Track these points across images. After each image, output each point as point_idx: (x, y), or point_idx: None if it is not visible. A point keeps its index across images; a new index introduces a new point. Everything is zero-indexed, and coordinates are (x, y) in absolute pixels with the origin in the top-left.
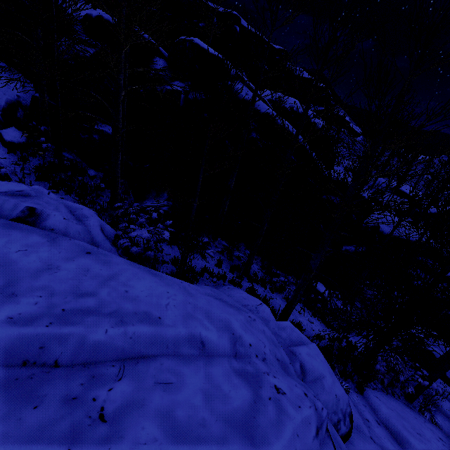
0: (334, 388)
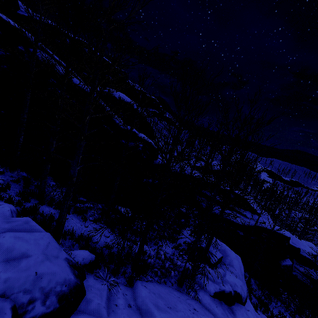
0: (38, 266)
